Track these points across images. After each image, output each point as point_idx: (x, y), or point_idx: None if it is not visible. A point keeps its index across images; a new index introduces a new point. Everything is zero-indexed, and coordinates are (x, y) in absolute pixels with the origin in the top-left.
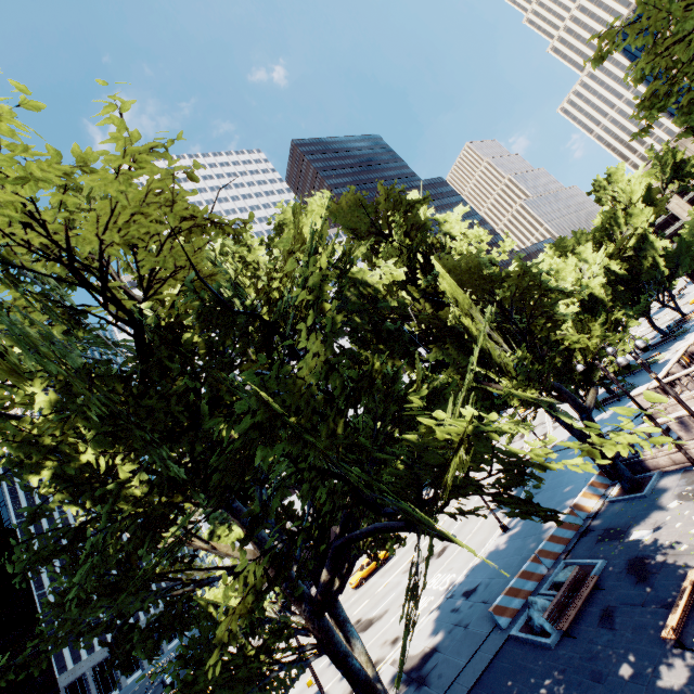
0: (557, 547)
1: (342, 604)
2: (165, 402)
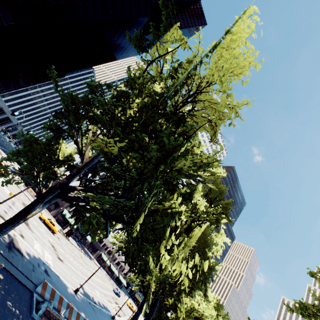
0: (74, 319)
1: None
2: (156, 120)
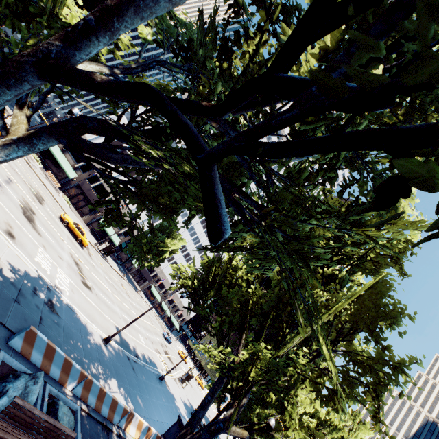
0: (94, 399)
1: (48, 205)
2: None
